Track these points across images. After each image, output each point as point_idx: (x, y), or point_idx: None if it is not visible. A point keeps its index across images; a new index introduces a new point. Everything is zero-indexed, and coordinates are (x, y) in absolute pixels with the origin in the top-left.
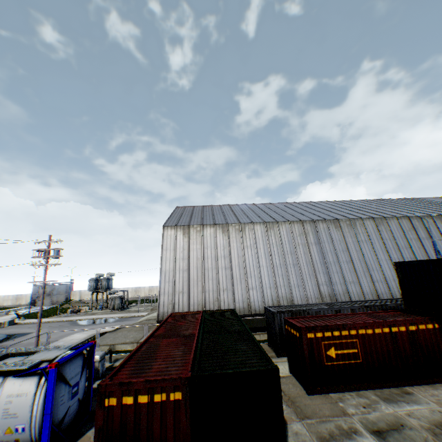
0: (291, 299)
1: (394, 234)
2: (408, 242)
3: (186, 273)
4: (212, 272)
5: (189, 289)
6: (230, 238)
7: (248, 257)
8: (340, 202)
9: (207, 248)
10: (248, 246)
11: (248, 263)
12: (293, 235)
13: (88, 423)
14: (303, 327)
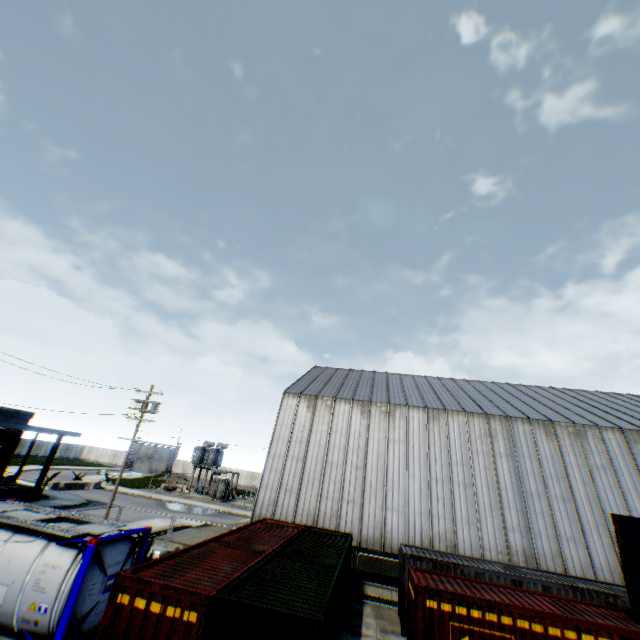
0: (453, 542)
1: None
2: None
3: (300, 464)
4: (336, 469)
5: (300, 488)
6: (370, 423)
7: (393, 457)
8: (574, 391)
9: (336, 432)
10: (396, 440)
11: (391, 466)
12: (469, 434)
13: None
14: (421, 584)
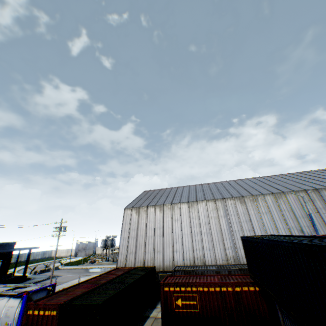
0: (203, 260)
1: (292, 206)
2: (305, 212)
3: (135, 240)
4: (151, 239)
5: (136, 251)
6: (164, 214)
7: (175, 227)
8: (262, 177)
9: (149, 222)
10: (176, 219)
11: (174, 232)
12: (207, 210)
13: None
14: (162, 282)
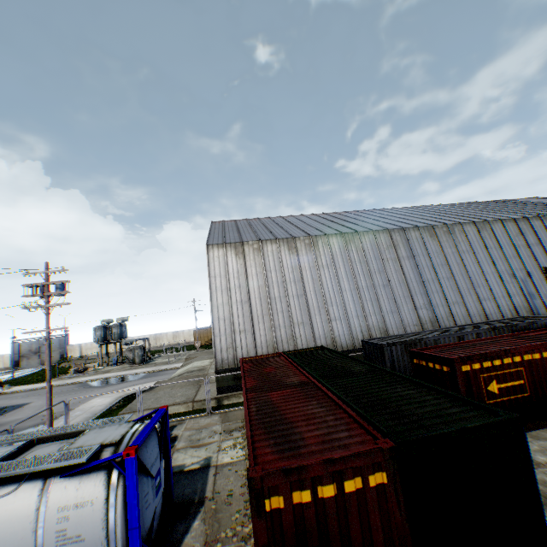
0: (384, 329)
1: (499, 241)
2: (516, 249)
3: (246, 306)
4: (281, 302)
5: (253, 327)
6: (299, 256)
7: (326, 279)
8: (421, 207)
9: (271, 271)
10: (325, 265)
11: (326, 287)
12: (379, 248)
13: (178, 525)
14: (455, 358)
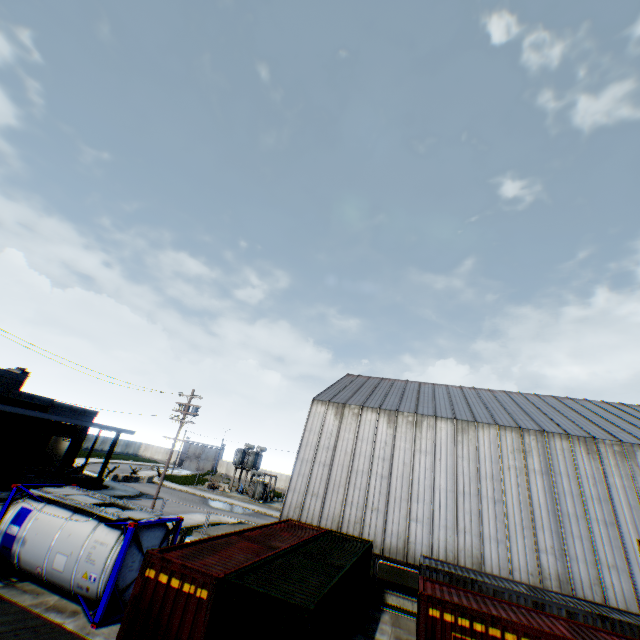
0: (479, 558)
1: None
2: None
3: (326, 469)
4: (361, 477)
5: (326, 493)
6: (396, 433)
7: (419, 468)
8: (629, 407)
9: (362, 440)
10: (422, 450)
11: (416, 477)
12: (500, 448)
13: None
14: (424, 592)
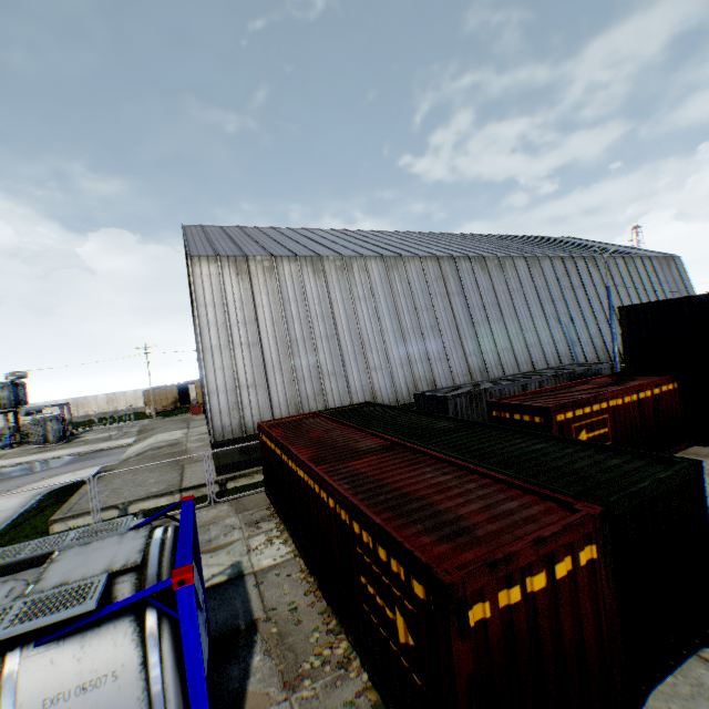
0: (432, 380)
1: (548, 281)
2: (562, 291)
3: (256, 350)
4: (305, 345)
5: (267, 379)
6: (329, 283)
7: (364, 316)
8: (462, 235)
9: (290, 301)
10: (362, 297)
11: (364, 327)
12: (427, 279)
13: (228, 668)
14: (552, 406)
